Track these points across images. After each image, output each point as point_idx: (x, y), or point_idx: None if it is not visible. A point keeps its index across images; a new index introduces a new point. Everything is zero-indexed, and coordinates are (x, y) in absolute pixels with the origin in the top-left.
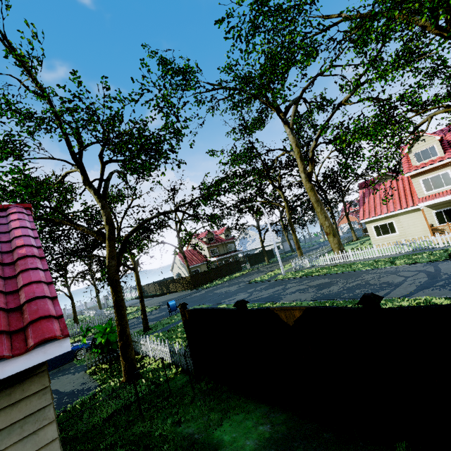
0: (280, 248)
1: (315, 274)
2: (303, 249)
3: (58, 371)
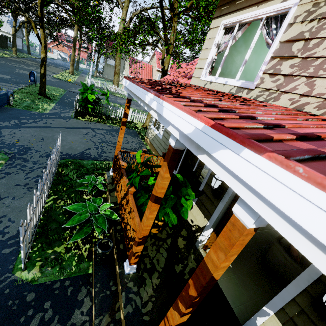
0: (11, 41)
1: (116, 95)
2: (36, 56)
3: (11, 112)
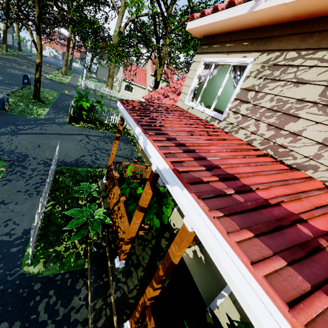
0: (1, 37)
1: (109, 98)
2: (27, 53)
3: (7, 117)
